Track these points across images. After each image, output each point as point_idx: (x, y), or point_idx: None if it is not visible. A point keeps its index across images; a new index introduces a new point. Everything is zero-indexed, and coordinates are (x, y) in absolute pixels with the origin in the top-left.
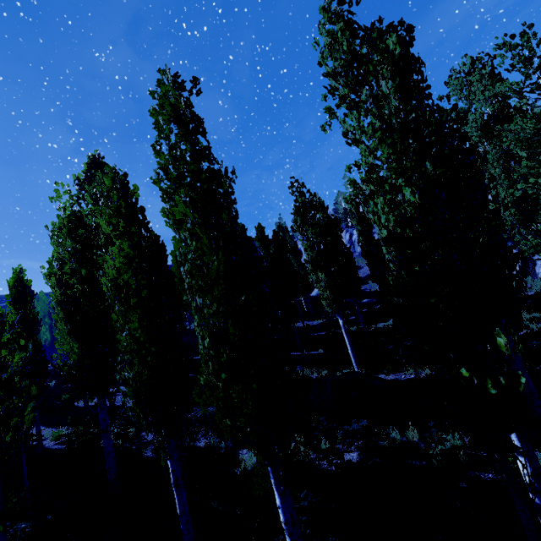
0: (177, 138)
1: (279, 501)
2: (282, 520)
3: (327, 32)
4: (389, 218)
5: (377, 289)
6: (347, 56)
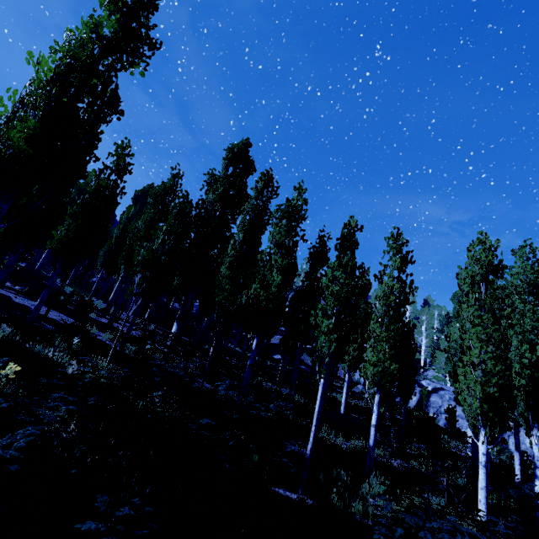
0: (496, 273)
1: (486, 451)
2: (484, 460)
3: (531, 266)
4: (533, 357)
5: (310, 363)
6: (536, 282)
